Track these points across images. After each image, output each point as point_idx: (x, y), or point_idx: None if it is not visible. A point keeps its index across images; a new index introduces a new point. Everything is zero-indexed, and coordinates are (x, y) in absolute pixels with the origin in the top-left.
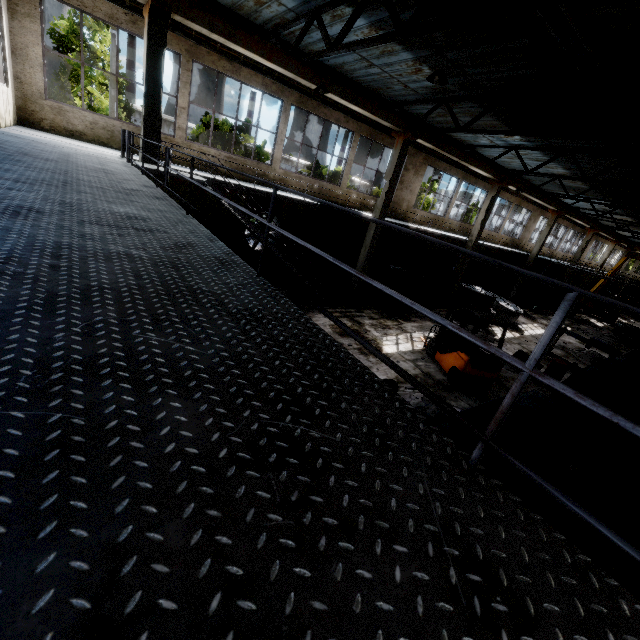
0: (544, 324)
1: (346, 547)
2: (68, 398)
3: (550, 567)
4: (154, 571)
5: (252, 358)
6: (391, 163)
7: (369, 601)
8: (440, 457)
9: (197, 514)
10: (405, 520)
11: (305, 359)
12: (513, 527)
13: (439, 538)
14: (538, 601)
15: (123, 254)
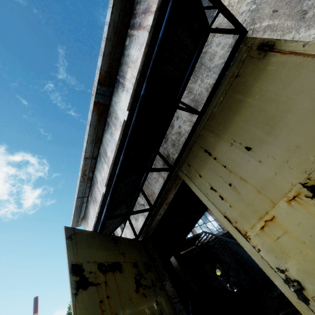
0: None
1: None
2: None
3: None
4: None
5: None
6: None
7: None
8: None
9: None
10: None
11: None
12: None
13: None
14: None
15: None
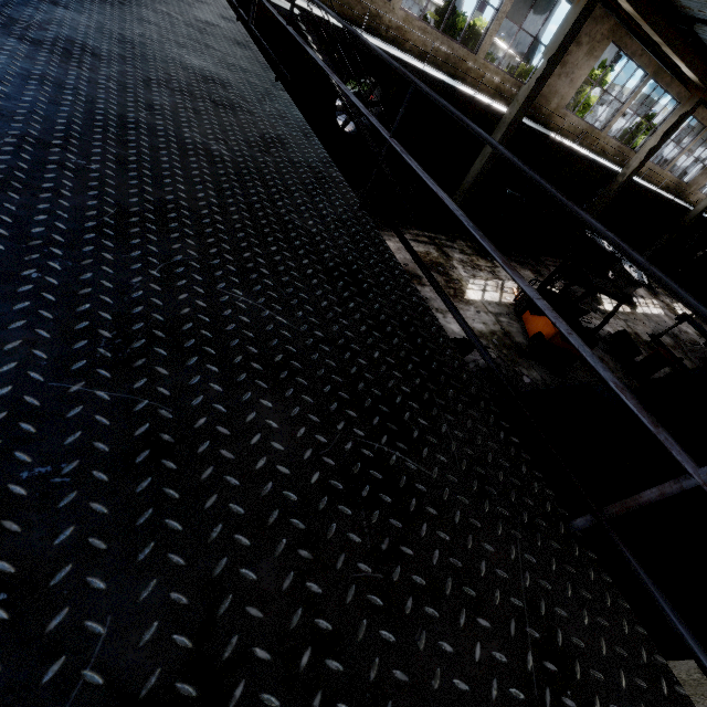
0: (666, 303)
1: (431, 613)
2: (153, 378)
3: (625, 665)
4: (249, 615)
5: (349, 344)
6: (561, 29)
7: (447, 677)
8: (538, 514)
9: (289, 553)
10: (492, 589)
11: (407, 353)
12: (598, 613)
13: (523, 616)
14: (606, 701)
15: (200, 148)
